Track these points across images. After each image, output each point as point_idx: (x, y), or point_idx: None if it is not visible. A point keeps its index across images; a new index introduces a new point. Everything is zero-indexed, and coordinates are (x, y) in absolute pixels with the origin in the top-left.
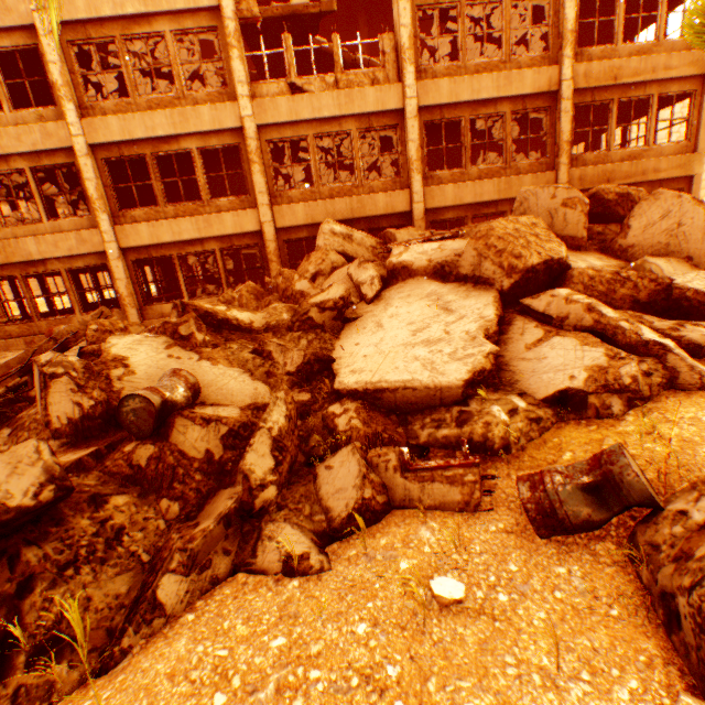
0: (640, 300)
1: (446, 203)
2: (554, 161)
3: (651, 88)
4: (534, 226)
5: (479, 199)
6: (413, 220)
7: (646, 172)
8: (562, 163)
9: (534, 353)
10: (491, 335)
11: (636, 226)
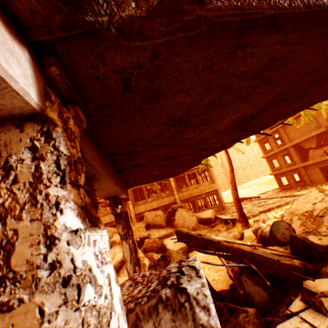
0: (159, 246)
1: (142, 210)
2: (173, 192)
3: (194, 170)
4: (140, 227)
5: (152, 207)
6: (132, 218)
7: (202, 190)
8: (175, 193)
9: (125, 270)
10: (117, 266)
11: (176, 218)
